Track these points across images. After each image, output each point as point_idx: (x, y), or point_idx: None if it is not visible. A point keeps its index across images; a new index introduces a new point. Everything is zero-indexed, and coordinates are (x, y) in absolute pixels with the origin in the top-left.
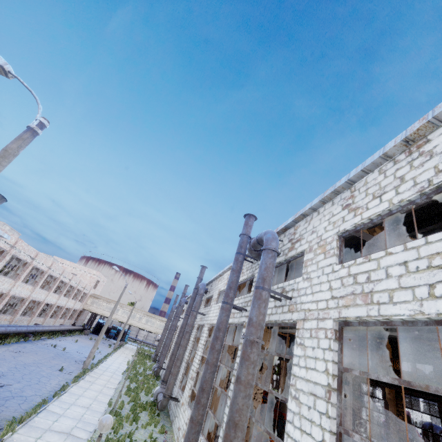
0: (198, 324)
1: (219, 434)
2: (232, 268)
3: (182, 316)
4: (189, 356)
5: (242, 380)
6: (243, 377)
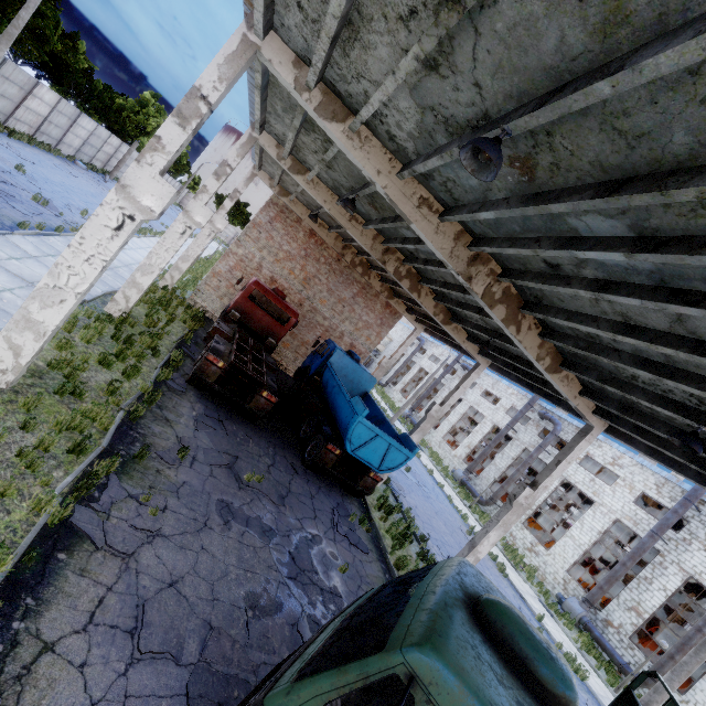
0: (525, 447)
1: (612, 601)
2: (677, 511)
3: (453, 379)
4: (506, 468)
5: (704, 634)
6: (705, 633)
